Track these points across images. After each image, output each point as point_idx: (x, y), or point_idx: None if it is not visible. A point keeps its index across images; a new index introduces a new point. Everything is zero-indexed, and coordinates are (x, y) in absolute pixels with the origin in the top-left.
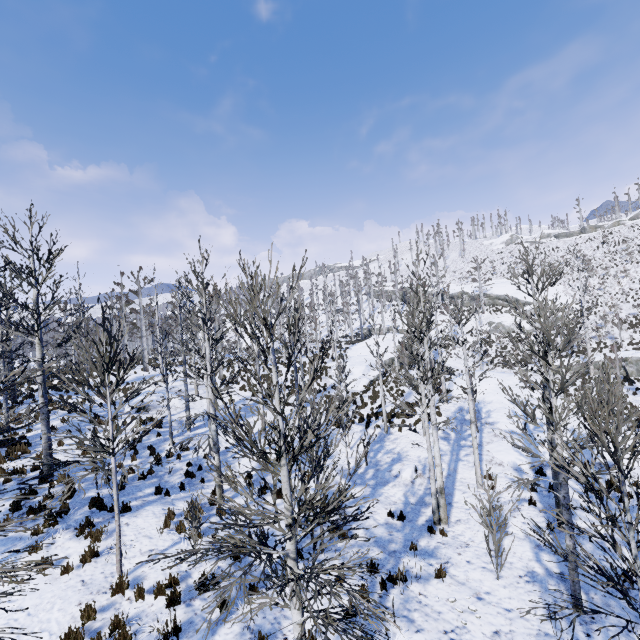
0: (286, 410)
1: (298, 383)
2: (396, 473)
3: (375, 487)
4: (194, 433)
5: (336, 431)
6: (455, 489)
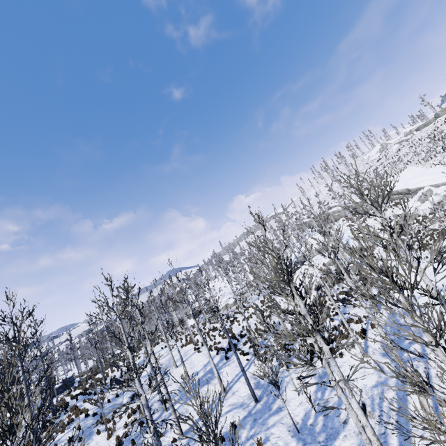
0: (243, 361)
1: (252, 328)
2: (345, 417)
3: (325, 444)
4: (169, 412)
5: (285, 373)
6: (411, 430)
